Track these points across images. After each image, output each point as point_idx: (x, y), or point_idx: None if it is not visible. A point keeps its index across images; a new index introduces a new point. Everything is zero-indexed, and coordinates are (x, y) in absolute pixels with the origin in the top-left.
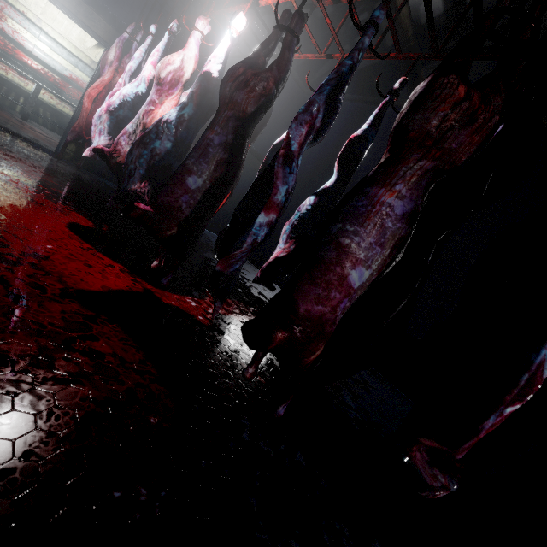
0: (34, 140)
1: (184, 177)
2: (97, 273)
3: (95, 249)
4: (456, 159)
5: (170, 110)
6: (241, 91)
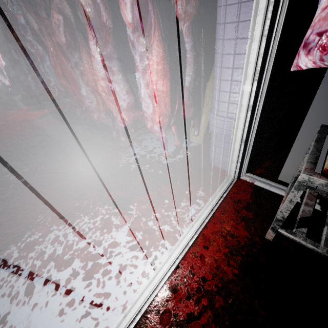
0: (3, 97)
1: (20, 79)
2: (38, 115)
3: (36, 111)
4: (24, 46)
5: (2, 61)
6: (1, 48)
